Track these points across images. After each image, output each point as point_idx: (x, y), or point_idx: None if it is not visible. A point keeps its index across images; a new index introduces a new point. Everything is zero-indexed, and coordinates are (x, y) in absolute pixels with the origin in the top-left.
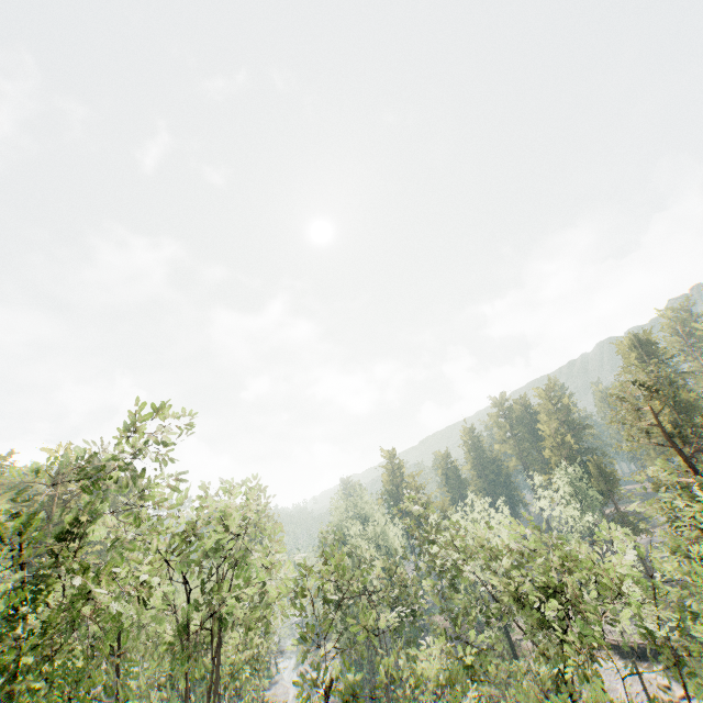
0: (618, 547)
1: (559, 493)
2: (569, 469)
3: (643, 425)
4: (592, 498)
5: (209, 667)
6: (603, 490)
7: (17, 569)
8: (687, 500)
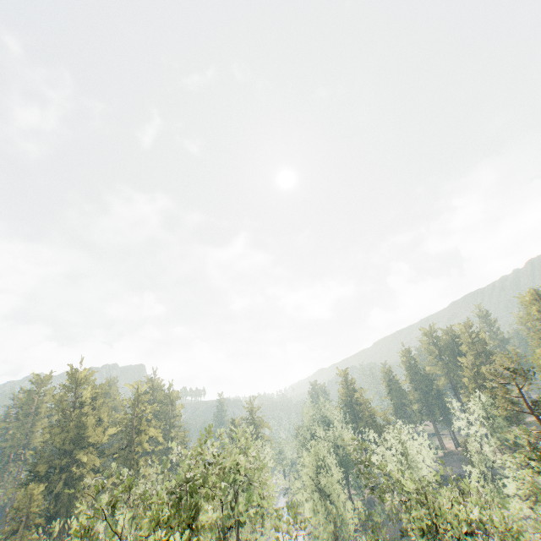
0: (472, 500)
1: (474, 416)
2: (482, 397)
3: (512, 397)
4: (499, 423)
5: (232, 539)
6: (510, 416)
7: (118, 460)
8: (539, 459)
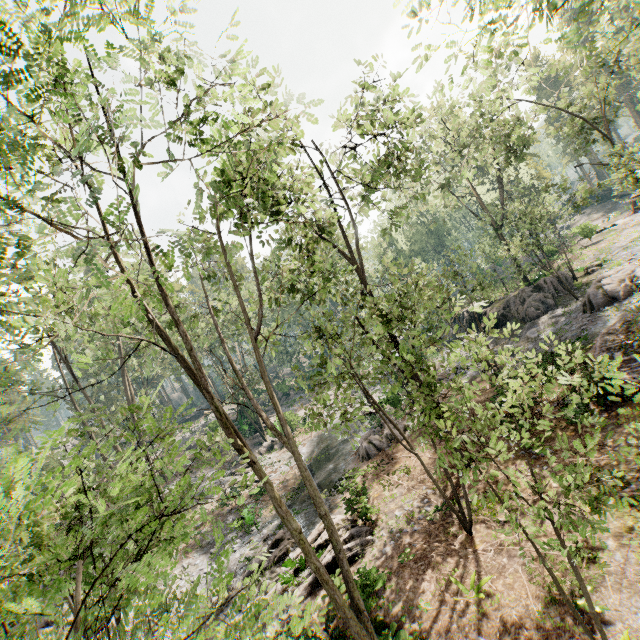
0: None
1: None
2: None
3: None
4: None
5: None
6: None
7: None
8: None
